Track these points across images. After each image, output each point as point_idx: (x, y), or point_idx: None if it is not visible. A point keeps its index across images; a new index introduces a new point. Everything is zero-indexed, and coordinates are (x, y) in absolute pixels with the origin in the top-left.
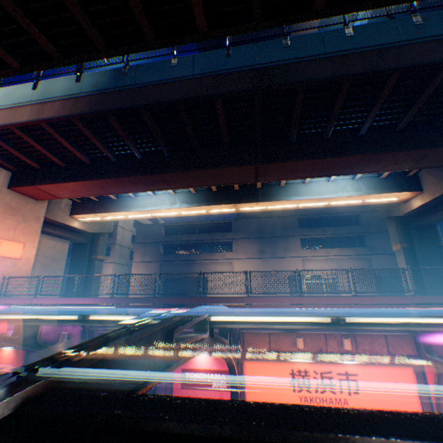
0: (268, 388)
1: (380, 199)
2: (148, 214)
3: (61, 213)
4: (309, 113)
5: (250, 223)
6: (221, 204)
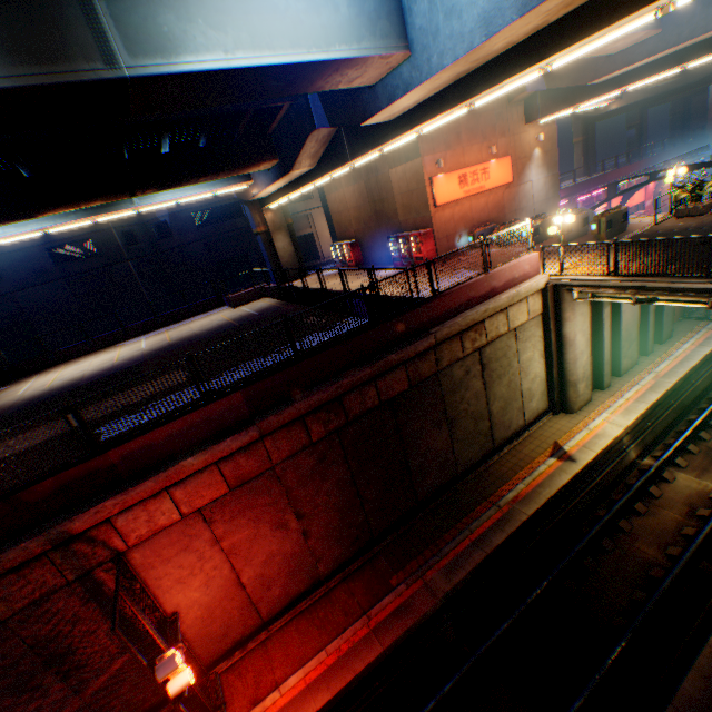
0: None
1: (601, 106)
2: None
3: None
4: None
5: None
6: None
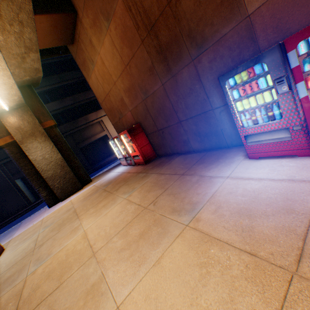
0: None
1: None
2: None
3: None
4: None
5: None
6: None
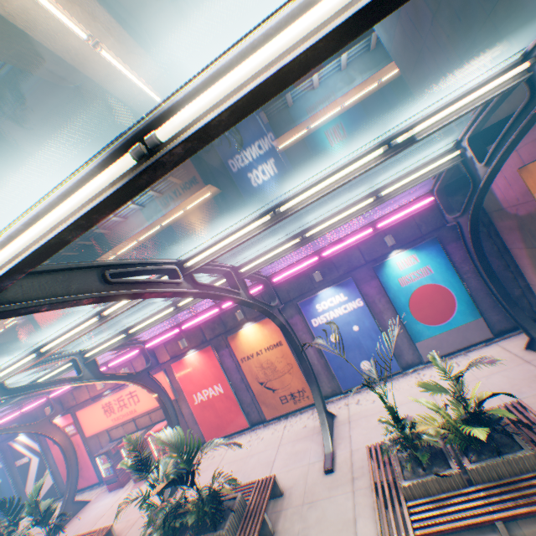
0: (96, 422)
1: (199, 200)
2: None
3: None
4: (5, 207)
5: (185, 241)
6: None
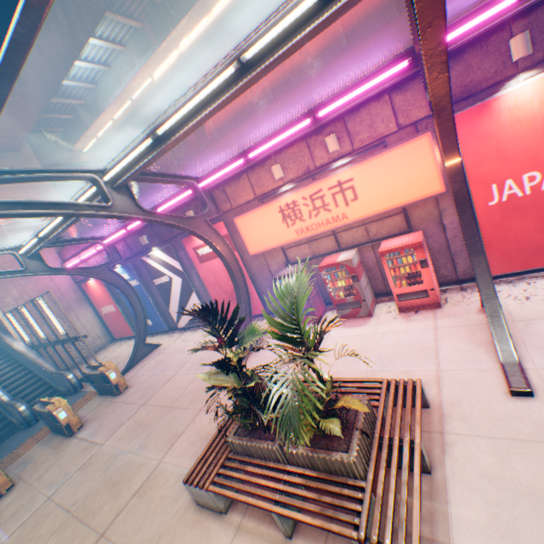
0: (264, 236)
1: None
2: (128, 103)
3: (59, 154)
4: None
5: None
6: (179, 22)
